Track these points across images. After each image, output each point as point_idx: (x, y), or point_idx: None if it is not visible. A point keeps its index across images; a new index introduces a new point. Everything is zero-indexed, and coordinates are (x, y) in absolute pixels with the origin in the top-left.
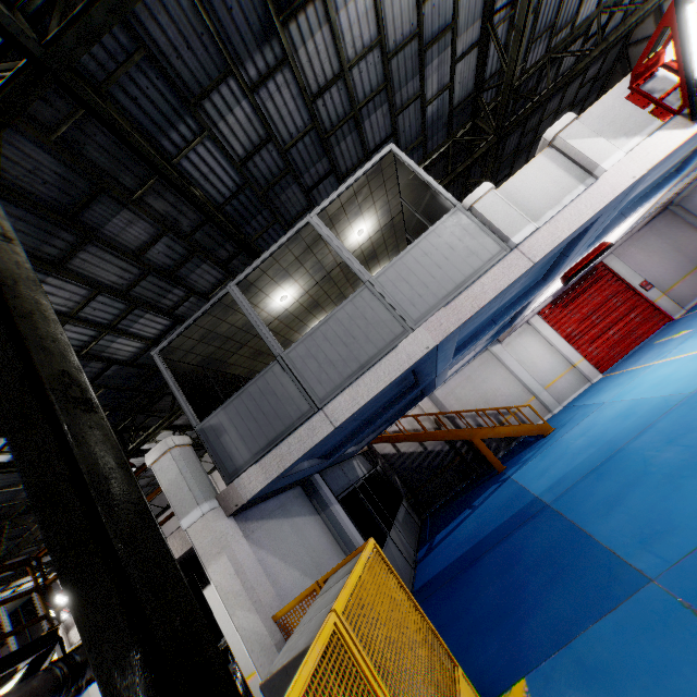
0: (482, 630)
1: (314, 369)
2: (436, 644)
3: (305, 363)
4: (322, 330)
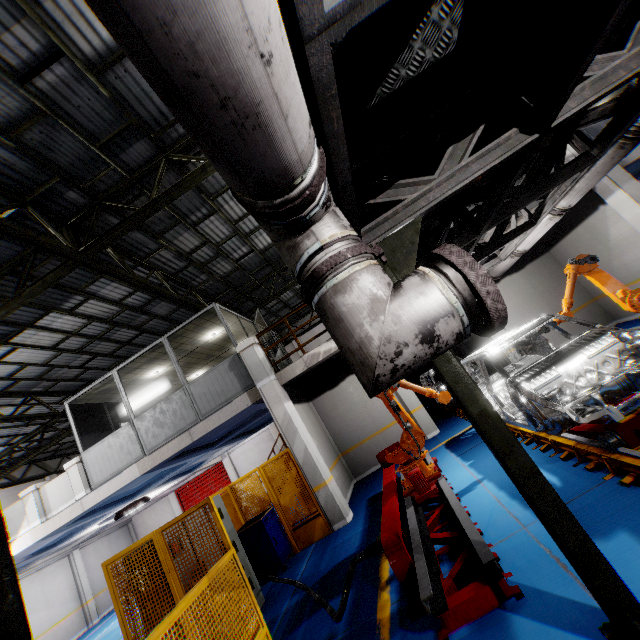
0: None
1: None
2: None
3: None
4: None
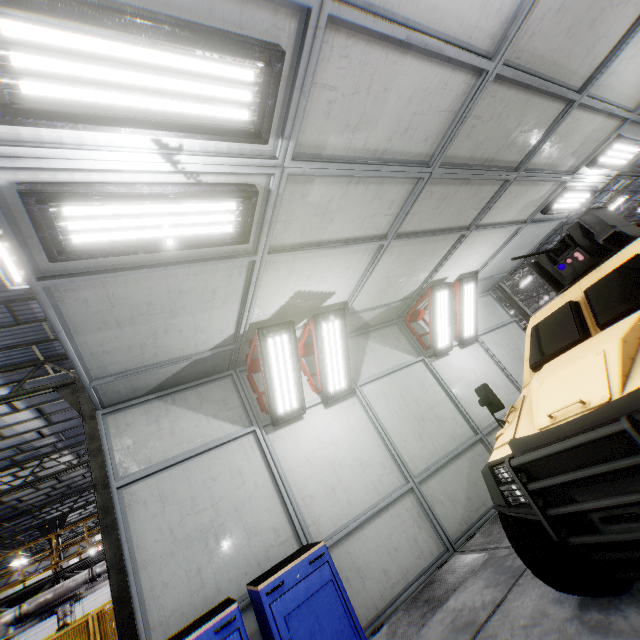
0: None
1: None
2: None
3: None
4: None
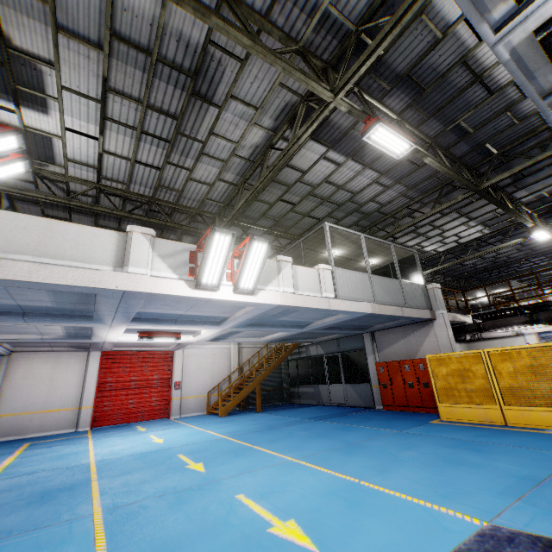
0: None
1: None
2: None
3: None
4: None
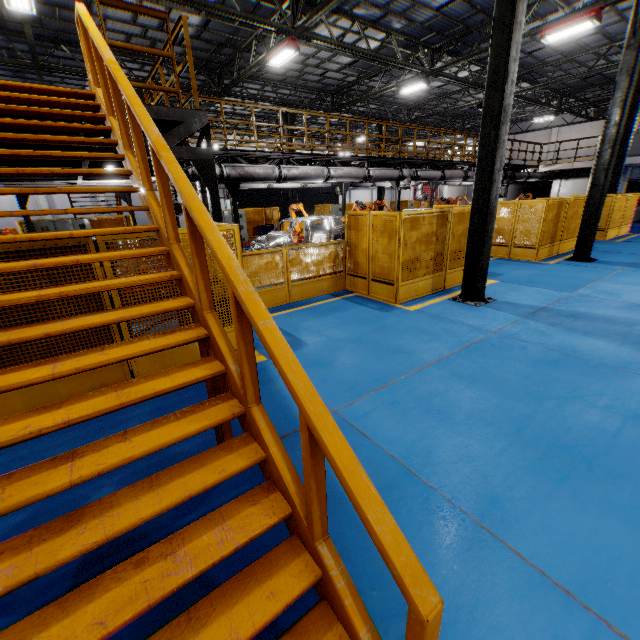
0: (637, 231)
1: None
2: (629, 218)
3: None
4: None
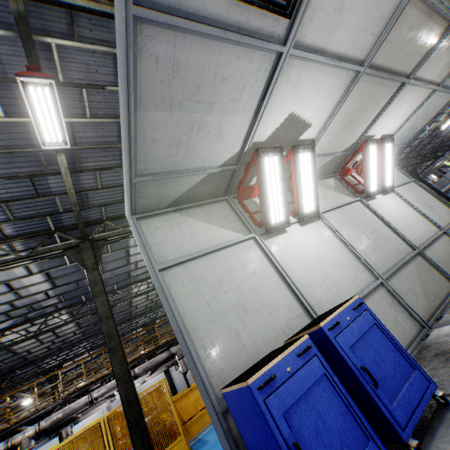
0: None
1: (448, 177)
2: None
3: (447, 176)
4: (449, 171)
